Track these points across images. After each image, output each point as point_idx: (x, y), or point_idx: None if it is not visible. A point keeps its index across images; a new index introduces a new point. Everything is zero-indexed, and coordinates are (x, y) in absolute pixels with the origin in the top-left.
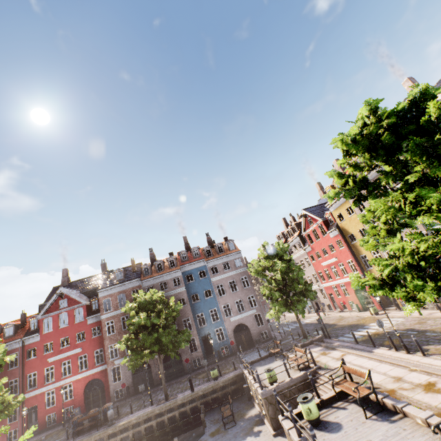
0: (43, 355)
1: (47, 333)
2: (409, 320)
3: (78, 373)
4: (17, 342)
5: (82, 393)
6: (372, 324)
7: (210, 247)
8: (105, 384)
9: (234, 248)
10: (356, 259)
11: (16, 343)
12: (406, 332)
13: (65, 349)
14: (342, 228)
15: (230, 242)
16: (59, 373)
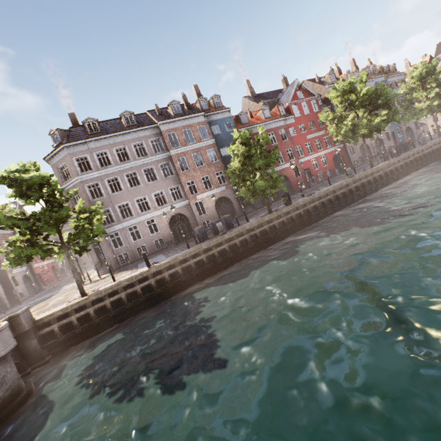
0: (301, 134)
1: (297, 118)
2: None
3: (326, 149)
4: (280, 121)
5: (332, 162)
6: None
7: (383, 66)
8: (343, 157)
9: (397, 71)
10: None
11: (280, 122)
12: None
13: (313, 131)
14: None
15: (393, 65)
16: (315, 148)
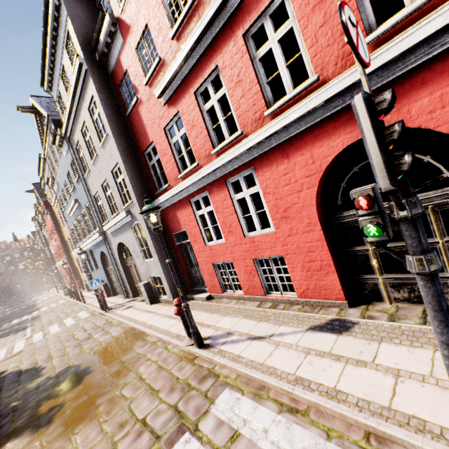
0: None
1: None
2: (61, 304)
3: None
4: None
5: None
6: (44, 307)
7: None
8: None
9: None
10: (65, 243)
11: None
12: (29, 320)
13: None
14: (55, 212)
15: None
16: None
